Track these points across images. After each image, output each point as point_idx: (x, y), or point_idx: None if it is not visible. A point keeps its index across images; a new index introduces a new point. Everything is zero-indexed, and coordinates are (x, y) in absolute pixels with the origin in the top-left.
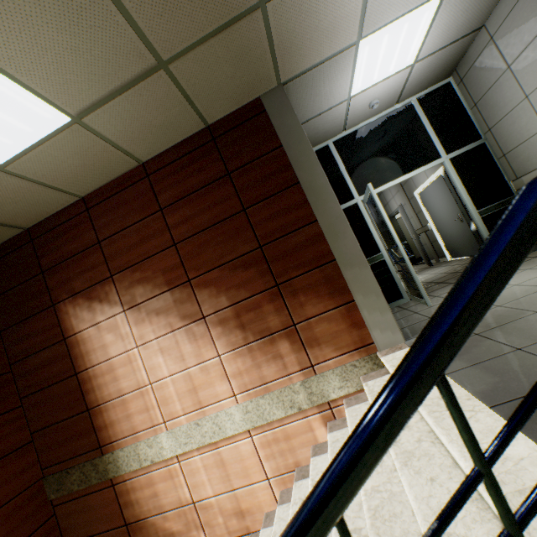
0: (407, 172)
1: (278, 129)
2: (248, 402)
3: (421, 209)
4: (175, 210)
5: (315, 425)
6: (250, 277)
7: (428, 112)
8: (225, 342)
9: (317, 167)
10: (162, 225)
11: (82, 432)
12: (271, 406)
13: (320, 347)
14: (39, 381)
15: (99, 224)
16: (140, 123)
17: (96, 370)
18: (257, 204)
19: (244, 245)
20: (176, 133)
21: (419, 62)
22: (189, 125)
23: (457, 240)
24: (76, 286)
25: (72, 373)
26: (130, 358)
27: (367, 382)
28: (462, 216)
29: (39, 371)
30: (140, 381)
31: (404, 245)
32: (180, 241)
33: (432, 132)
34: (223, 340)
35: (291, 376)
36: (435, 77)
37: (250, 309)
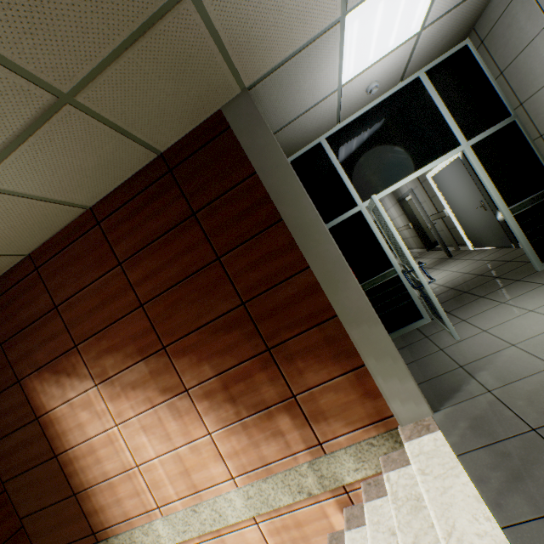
0: (419, 167)
1: (248, 151)
2: (249, 486)
3: (436, 193)
4: (136, 263)
5: (329, 511)
6: (235, 340)
7: (440, 87)
8: (214, 418)
9: (303, 198)
10: (124, 282)
11: (72, 517)
12: (276, 491)
13: (328, 422)
14: (18, 464)
15: (52, 285)
16: (66, 170)
17: (76, 451)
18: (233, 250)
19: (223, 302)
20: (121, 170)
21: (427, 28)
22: (134, 158)
23: (480, 229)
24: (39, 359)
25: (51, 455)
26: (111, 438)
27: (388, 472)
28: (486, 203)
29: (16, 453)
30: (125, 463)
31: (418, 229)
32: (148, 301)
33: (447, 114)
34: (212, 415)
35: (296, 455)
36: (447, 42)
37: (239, 378)
